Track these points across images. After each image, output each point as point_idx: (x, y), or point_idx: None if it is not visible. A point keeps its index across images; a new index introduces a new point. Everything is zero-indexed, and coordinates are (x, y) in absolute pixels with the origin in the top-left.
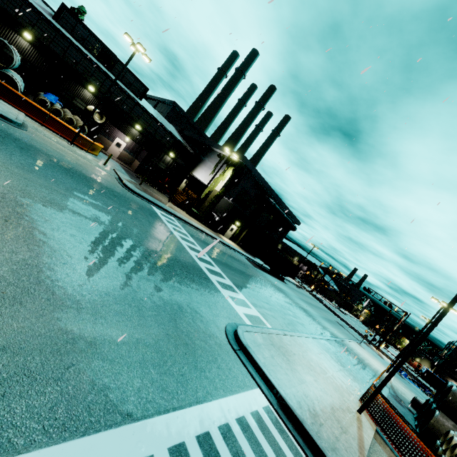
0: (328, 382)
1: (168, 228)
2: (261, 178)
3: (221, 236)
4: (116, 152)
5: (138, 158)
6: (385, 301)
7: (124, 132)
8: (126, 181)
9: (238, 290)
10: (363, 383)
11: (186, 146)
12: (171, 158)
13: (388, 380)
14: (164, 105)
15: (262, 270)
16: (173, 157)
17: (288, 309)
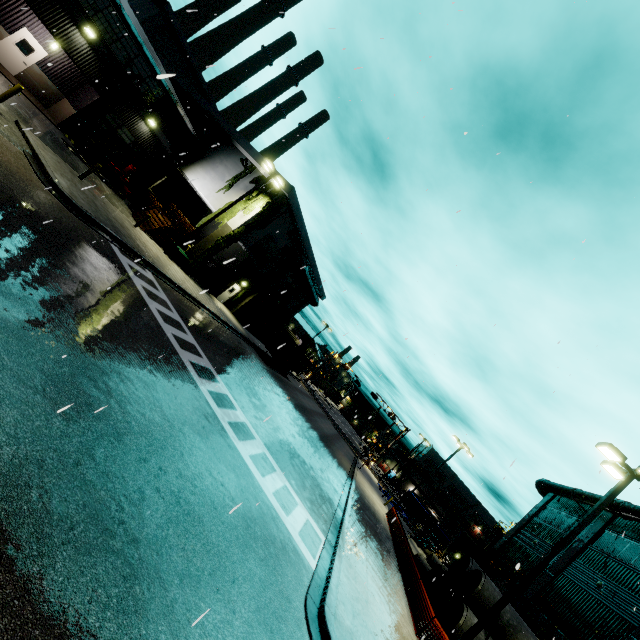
0: (398, 632)
1: (155, 321)
2: (303, 227)
3: (214, 301)
4: (16, 61)
5: (73, 100)
6: (390, 413)
7: (50, 26)
8: (53, 167)
9: (273, 458)
10: (397, 574)
11: (186, 118)
12: (148, 127)
13: (475, 634)
14: None
15: (266, 364)
16: (153, 128)
17: (311, 454)
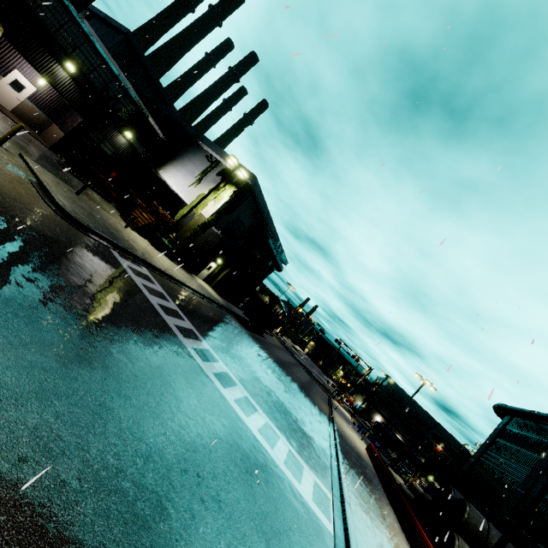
0: None
1: (159, 317)
2: (266, 207)
3: (196, 280)
4: (10, 98)
5: (61, 124)
6: (354, 355)
7: (37, 66)
8: (56, 190)
9: (274, 425)
10: (391, 511)
11: (156, 127)
12: (126, 139)
13: None
14: (104, 26)
15: (245, 328)
16: (130, 139)
17: (299, 408)
